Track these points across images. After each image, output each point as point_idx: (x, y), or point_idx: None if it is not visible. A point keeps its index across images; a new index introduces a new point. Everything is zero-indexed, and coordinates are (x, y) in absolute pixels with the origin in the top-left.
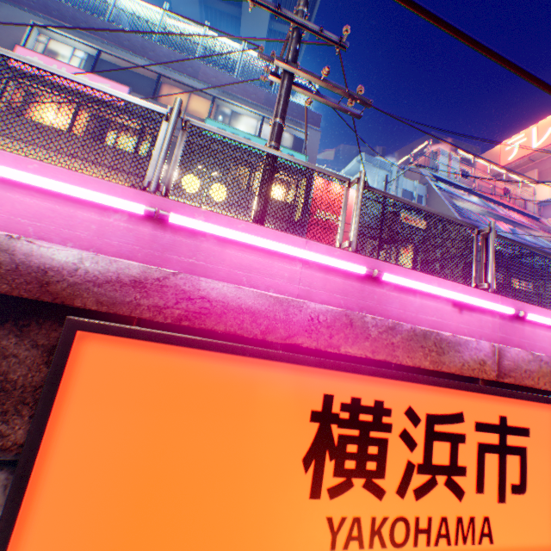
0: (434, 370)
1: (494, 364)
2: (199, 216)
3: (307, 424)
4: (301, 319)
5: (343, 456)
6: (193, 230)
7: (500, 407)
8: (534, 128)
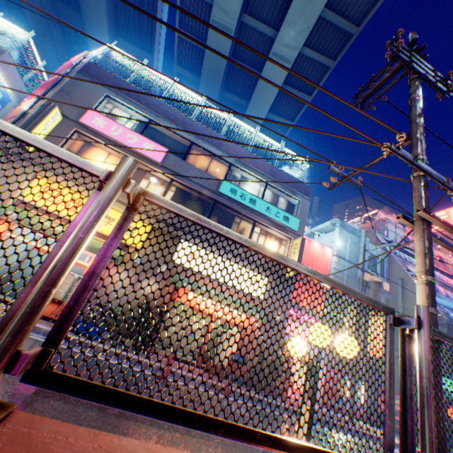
0: None
1: None
2: None
3: None
4: None
5: None
6: None
7: None
8: (452, 209)
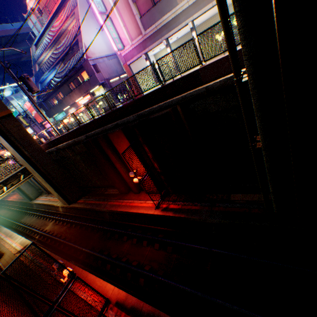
0: None
1: None
2: None
3: None
4: None
5: None
6: None
7: None
8: None
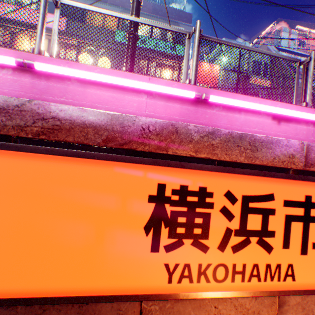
0: (251, 165)
1: (302, 157)
2: (64, 66)
3: (146, 205)
4: (135, 130)
5: (176, 225)
6: (61, 77)
7: (306, 189)
8: None
